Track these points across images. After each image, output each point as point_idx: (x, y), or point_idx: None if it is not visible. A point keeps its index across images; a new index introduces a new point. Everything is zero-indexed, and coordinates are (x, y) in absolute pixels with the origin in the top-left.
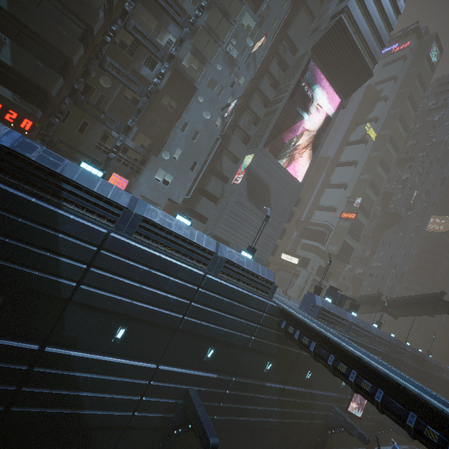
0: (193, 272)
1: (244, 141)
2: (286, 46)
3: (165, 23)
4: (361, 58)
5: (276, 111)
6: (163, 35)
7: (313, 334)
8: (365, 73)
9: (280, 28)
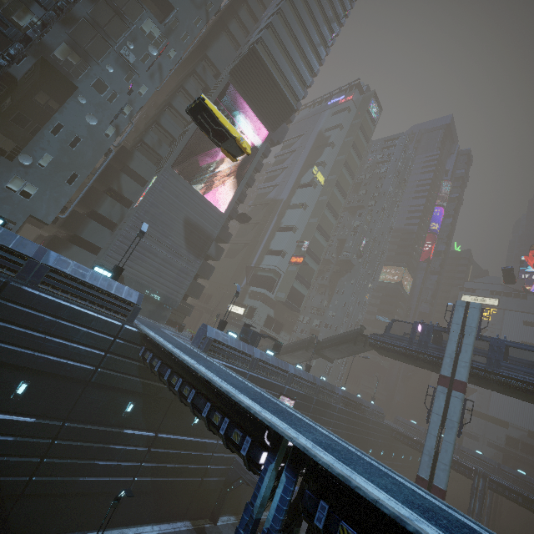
0: None
1: (154, 161)
2: (207, 67)
3: (26, 1)
4: (282, 92)
5: (188, 131)
6: (24, 14)
7: (161, 352)
8: (288, 107)
9: (201, 48)
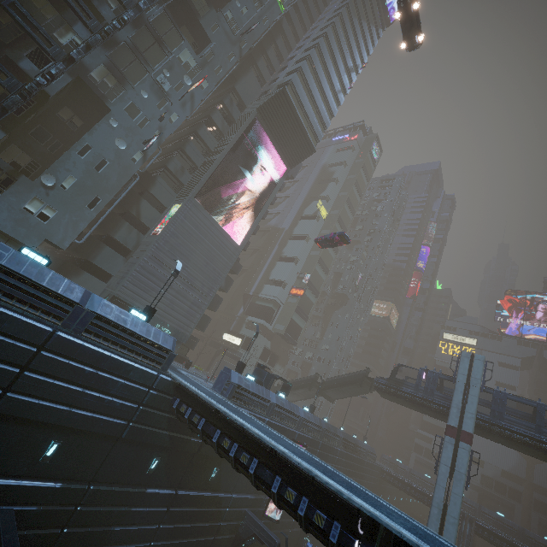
0: (31, 326)
1: (174, 187)
2: (234, 100)
3: (69, 19)
4: (304, 132)
5: (214, 162)
6: (65, 32)
7: (205, 408)
8: (309, 147)
9: (229, 80)
